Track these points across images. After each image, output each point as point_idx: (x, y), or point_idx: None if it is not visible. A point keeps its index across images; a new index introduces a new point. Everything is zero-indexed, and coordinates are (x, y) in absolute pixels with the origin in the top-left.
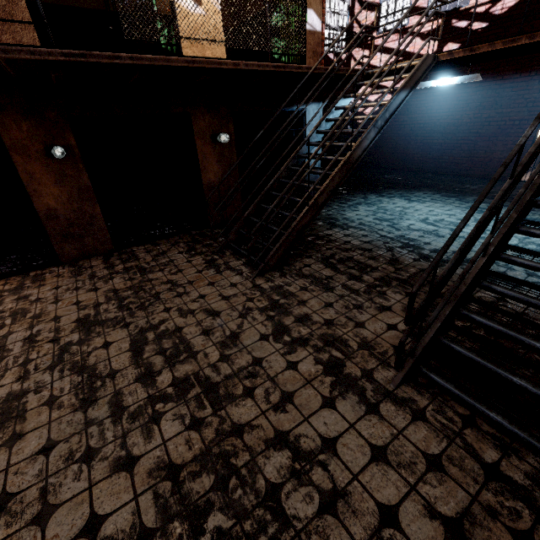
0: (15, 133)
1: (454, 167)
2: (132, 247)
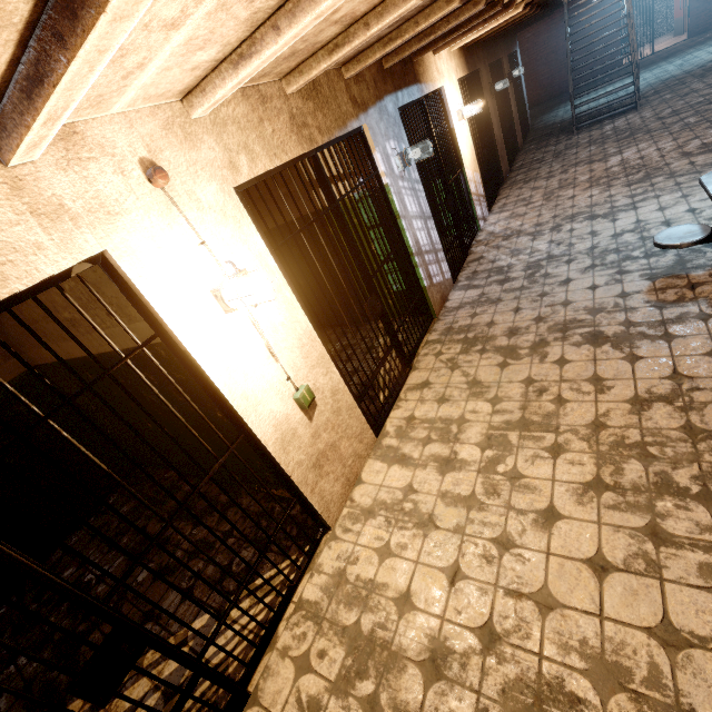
0: (484, 78)
1: (566, 85)
2: (513, 167)
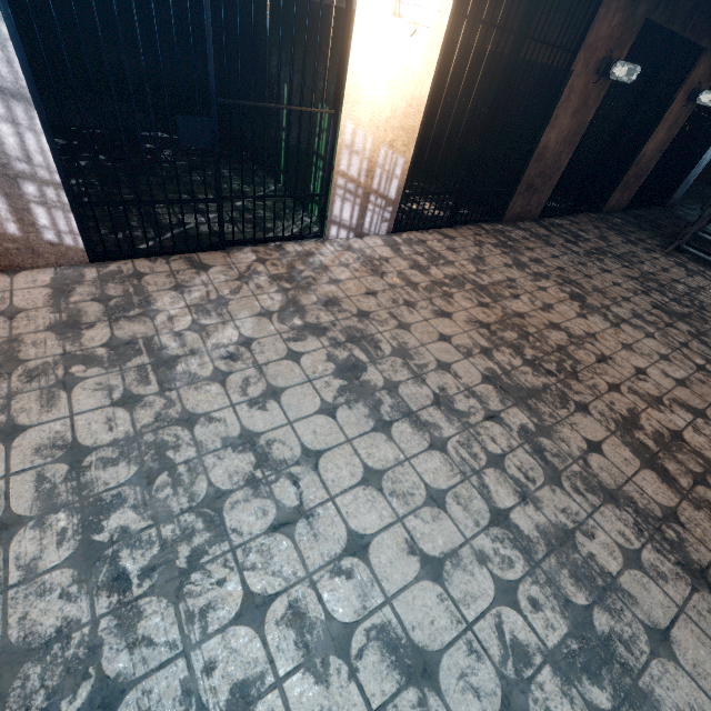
0: (603, 27)
1: None
2: (550, 218)
